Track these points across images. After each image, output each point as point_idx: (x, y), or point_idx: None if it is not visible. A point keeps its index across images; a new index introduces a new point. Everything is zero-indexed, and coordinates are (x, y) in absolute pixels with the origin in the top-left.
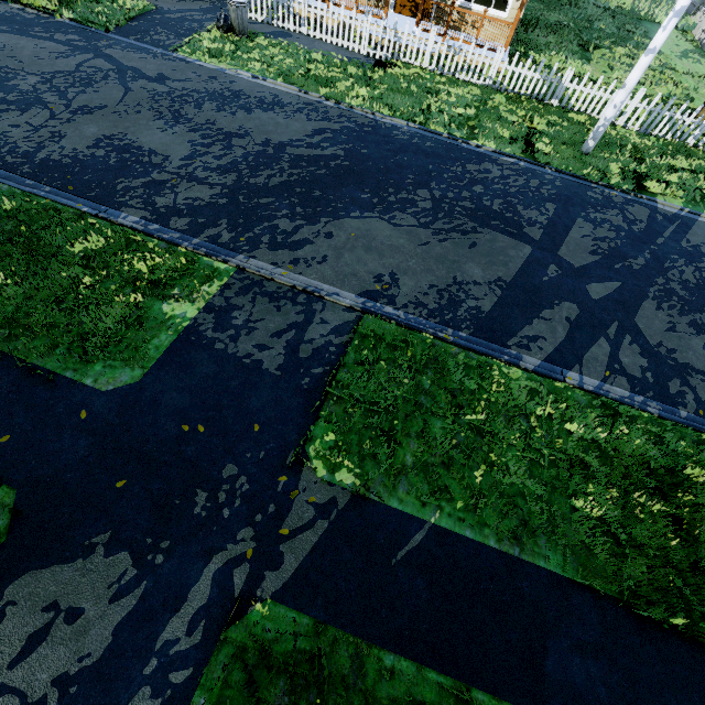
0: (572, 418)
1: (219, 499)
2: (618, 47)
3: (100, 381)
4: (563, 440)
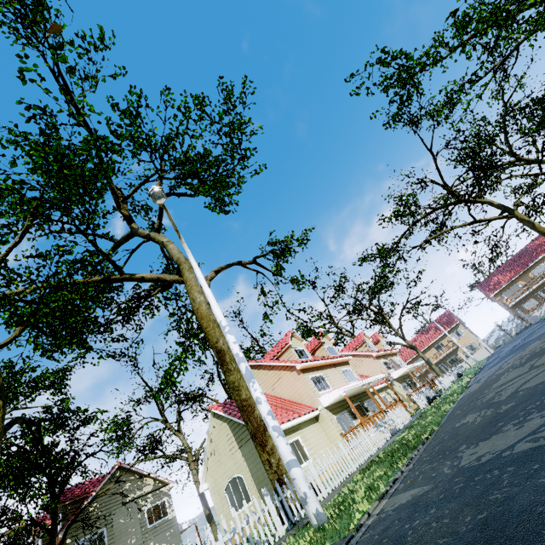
0: None
1: None
2: None
3: None
4: None
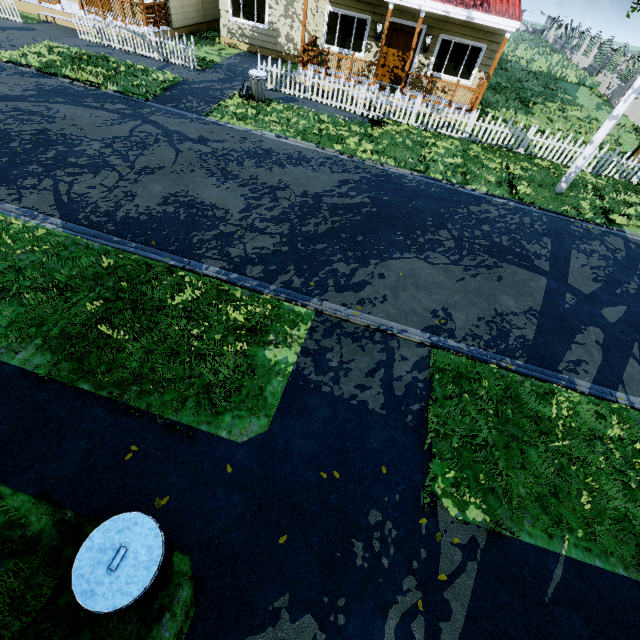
0: (636, 437)
1: (375, 548)
2: (550, 103)
3: (234, 433)
4: (638, 459)
